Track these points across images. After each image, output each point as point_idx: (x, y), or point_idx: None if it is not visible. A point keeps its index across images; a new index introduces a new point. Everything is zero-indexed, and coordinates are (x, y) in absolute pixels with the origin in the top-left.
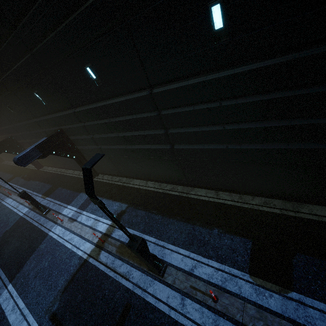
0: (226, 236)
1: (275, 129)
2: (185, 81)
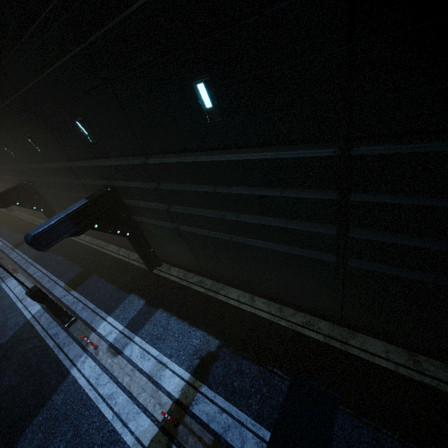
0: None
1: None
2: None
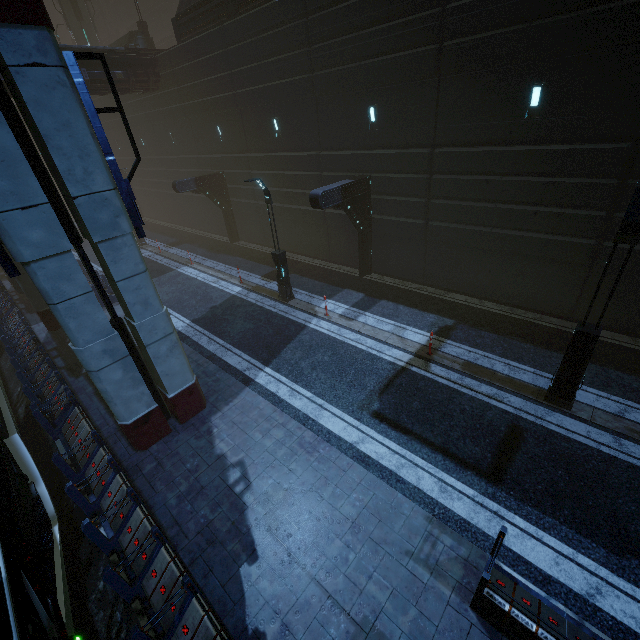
0: None
1: None
2: None
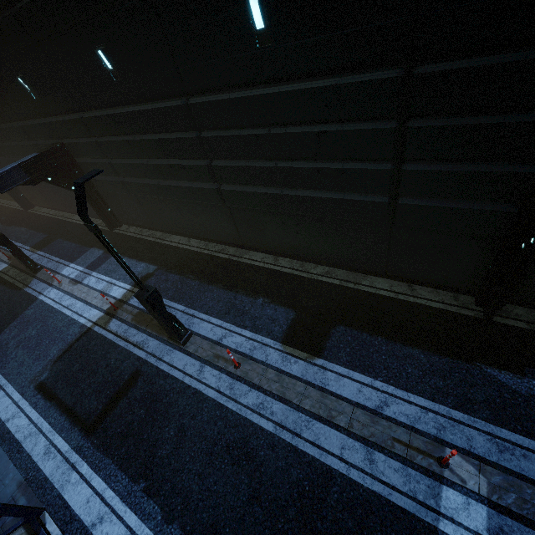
0: (271, 306)
1: (328, 172)
2: (228, 93)
